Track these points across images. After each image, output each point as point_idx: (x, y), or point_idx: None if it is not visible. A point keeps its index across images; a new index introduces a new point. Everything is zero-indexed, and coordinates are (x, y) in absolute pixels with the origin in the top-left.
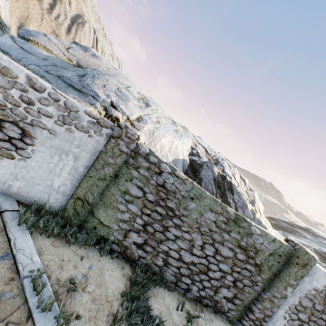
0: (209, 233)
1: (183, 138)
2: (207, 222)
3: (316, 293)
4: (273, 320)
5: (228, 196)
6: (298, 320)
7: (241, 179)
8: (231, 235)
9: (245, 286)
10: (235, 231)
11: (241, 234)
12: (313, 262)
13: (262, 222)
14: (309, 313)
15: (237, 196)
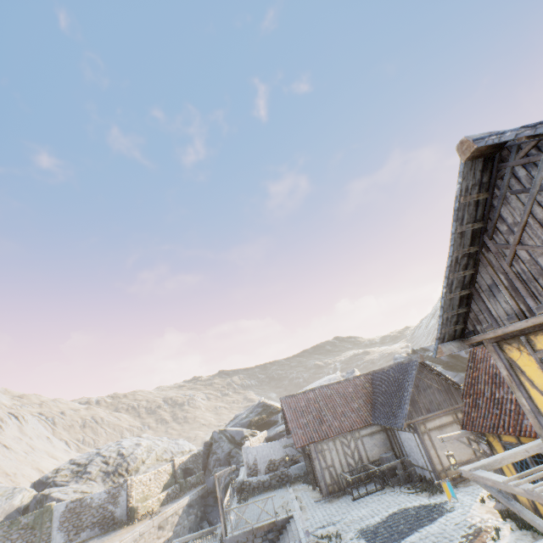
0: (4, 537)
1: (13, 498)
2: (1, 534)
3: (64, 512)
4: (55, 538)
5: (44, 503)
6: (65, 527)
7: (119, 455)
8: (14, 529)
9: (33, 539)
10: (15, 526)
11: (18, 525)
12: (50, 506)
13: (63, 499)
14: (68, 521)
15: (50, 498)
